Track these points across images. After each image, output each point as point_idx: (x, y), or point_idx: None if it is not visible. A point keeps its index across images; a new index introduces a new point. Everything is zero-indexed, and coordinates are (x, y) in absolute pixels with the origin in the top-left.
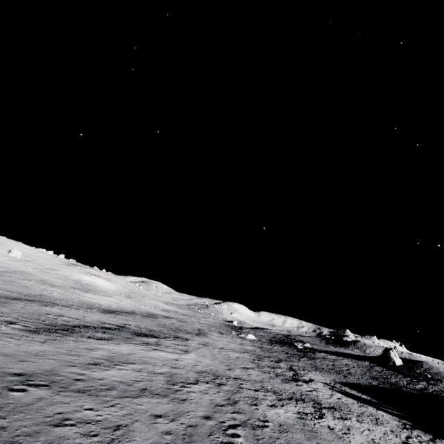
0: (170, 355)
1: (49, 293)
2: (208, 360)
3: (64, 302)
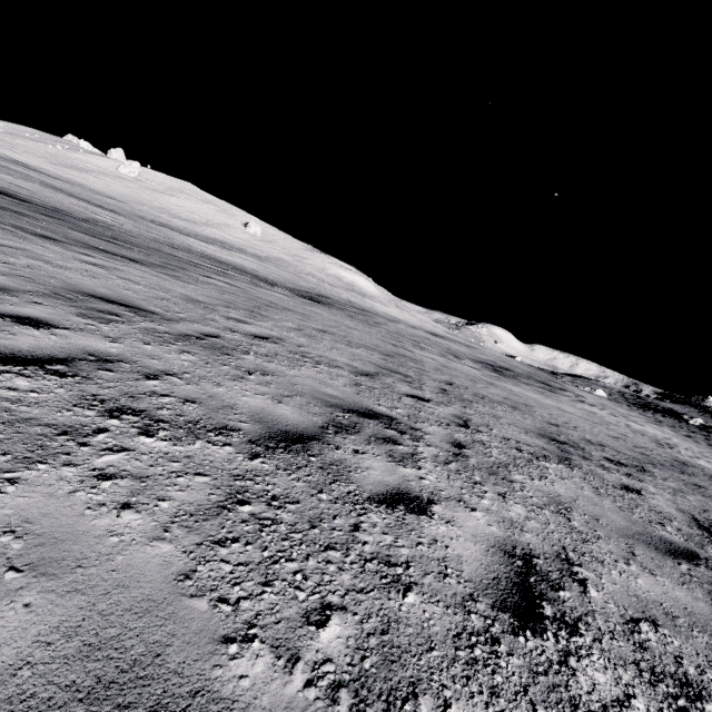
0: (645, 428)
1: (348, 298)
2: (681, 441)
3: (381, 314)
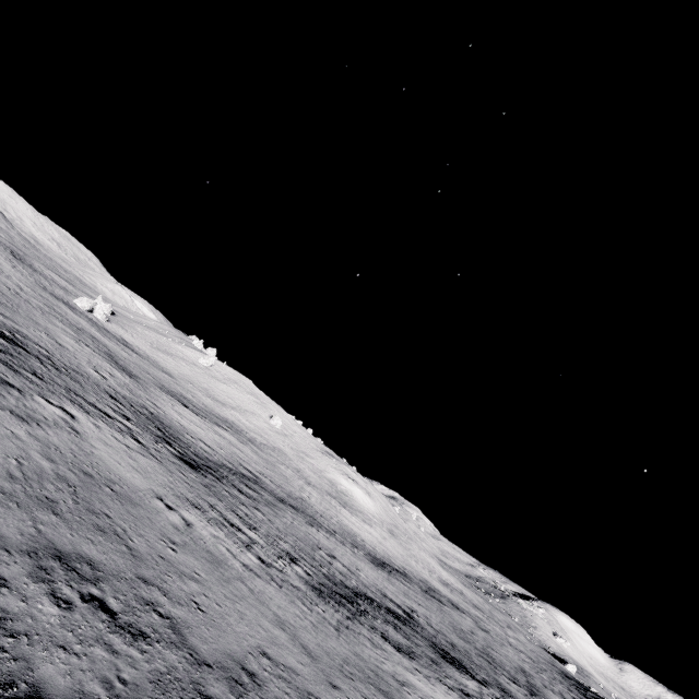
0: None
1: (308, 497)
2: None
3: (325, 521)
